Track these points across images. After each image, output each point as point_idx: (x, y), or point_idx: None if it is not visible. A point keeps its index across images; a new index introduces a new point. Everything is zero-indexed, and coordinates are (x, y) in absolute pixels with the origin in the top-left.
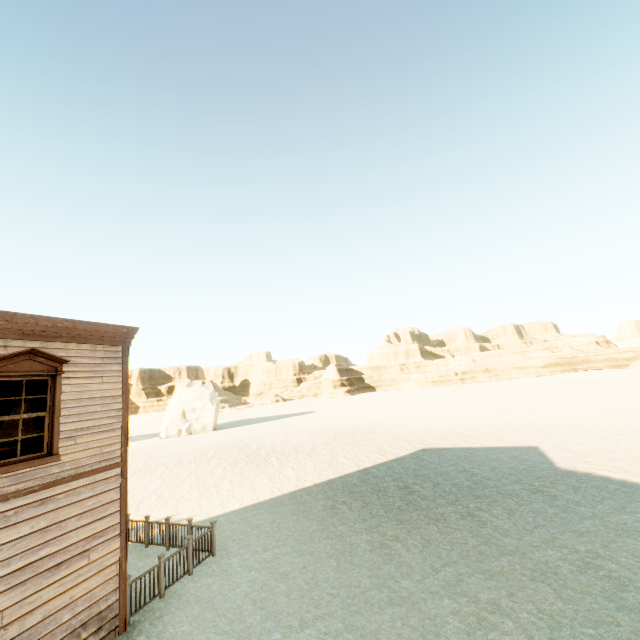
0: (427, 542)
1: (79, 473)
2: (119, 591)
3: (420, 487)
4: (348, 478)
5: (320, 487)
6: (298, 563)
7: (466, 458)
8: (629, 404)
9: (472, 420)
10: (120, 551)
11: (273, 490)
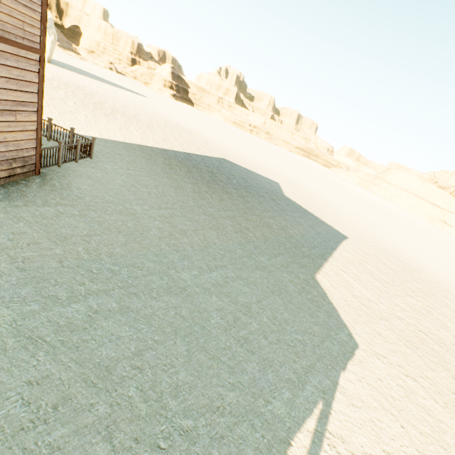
0: (222, 199)
1: (5, 38)
2: (36, 150)
3: (220, 176)
4: (178, 154)
5: (159, 151)
6: (152, 183)
7: (245, 173)
8: (321, 184)
9: (251, 157)
10: (37, 124)
11: (125, 138)
